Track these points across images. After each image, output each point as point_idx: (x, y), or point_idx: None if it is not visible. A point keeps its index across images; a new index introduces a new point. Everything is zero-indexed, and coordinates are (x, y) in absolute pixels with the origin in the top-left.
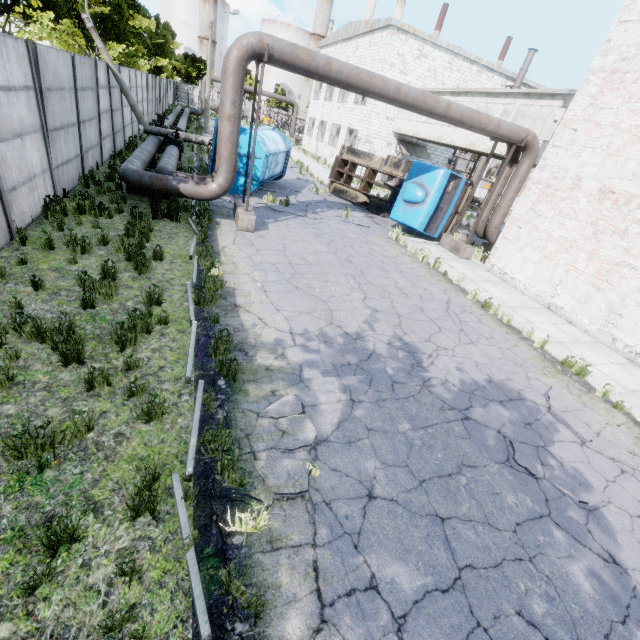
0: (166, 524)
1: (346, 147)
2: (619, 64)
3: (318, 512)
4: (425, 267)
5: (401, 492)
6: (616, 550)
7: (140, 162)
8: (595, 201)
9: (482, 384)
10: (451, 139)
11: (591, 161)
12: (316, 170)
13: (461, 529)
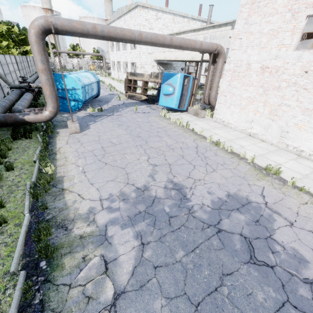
0: None
1: (129, 72)
2: None
3: None
4: (182, 128)
5: None
6: None
7: (0, 108)
8: (260, 74)
9: (224, 199)
10: (182, 57)
11: (253, 53)
12: (119, 87)
13: None
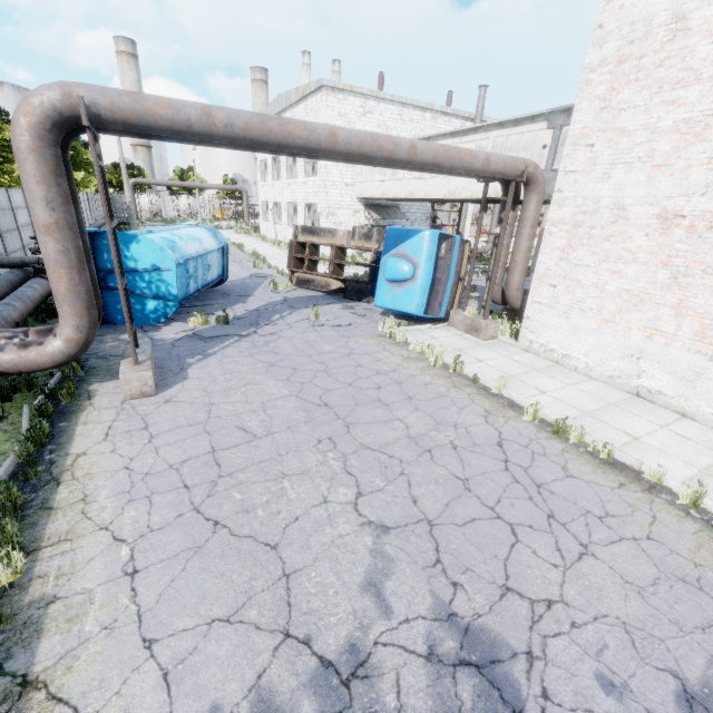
0: None
1: (300, 227)
2: (627, 49)
3: None
4: (443, 374)
5: None
6: None
7: None
8: (657, 232)
9: None
10: (425, 192)
11: (630, 180)
12: (277, 258)
13: None
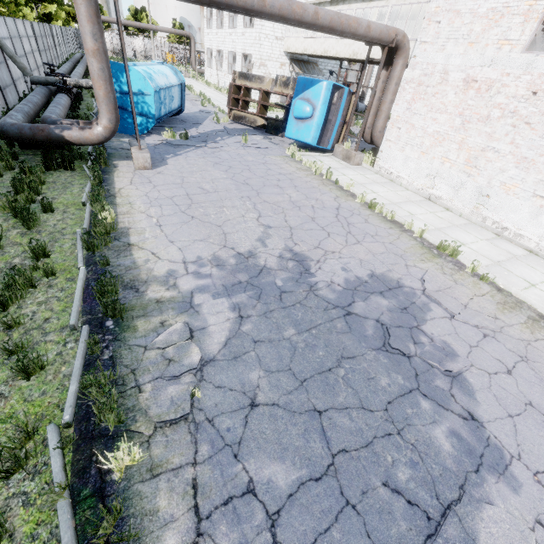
0: (42, 475)
1: (237, 72)
2: None
3: (200, 431)
4: (318, 178)
5: (282, 395)
6: (475, 407)
7: (22, 115)
8: (461, 92)
9: (365, 279)
10: (336, 51)
11: (455, 52)
12: (219, 100)
13: (337, 418)
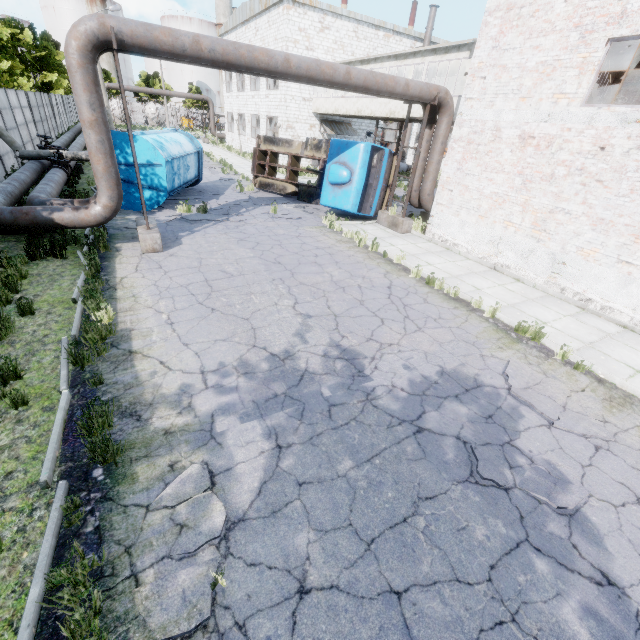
0: None
1: (262, 137)
2: None
3: None
4: (363, 251)
5: (343, 569)
6: (608, 563)
7: (3, 196)
8: (518, 149)
9: (434, 379)
10: (370, 110)
11: (506, 108)
12: (242, 167)
13: (423, 602)
